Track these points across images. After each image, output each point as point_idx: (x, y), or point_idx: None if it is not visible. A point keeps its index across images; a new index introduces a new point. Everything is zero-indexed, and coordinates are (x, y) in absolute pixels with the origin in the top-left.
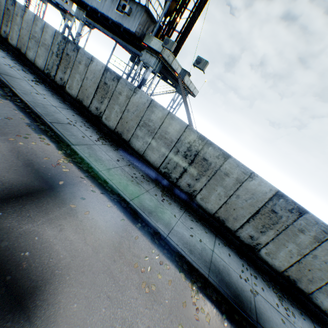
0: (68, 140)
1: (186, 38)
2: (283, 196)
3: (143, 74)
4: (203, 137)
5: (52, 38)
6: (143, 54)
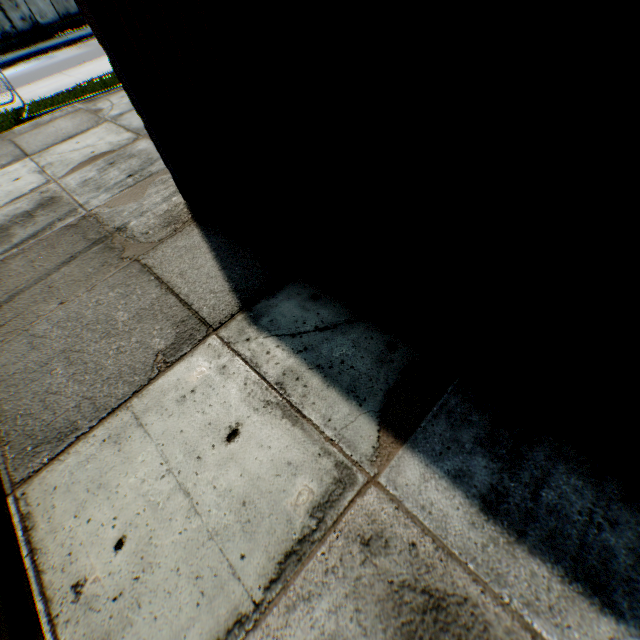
0: None
1: None
2: None
3: None
4: None
5: None
6: None
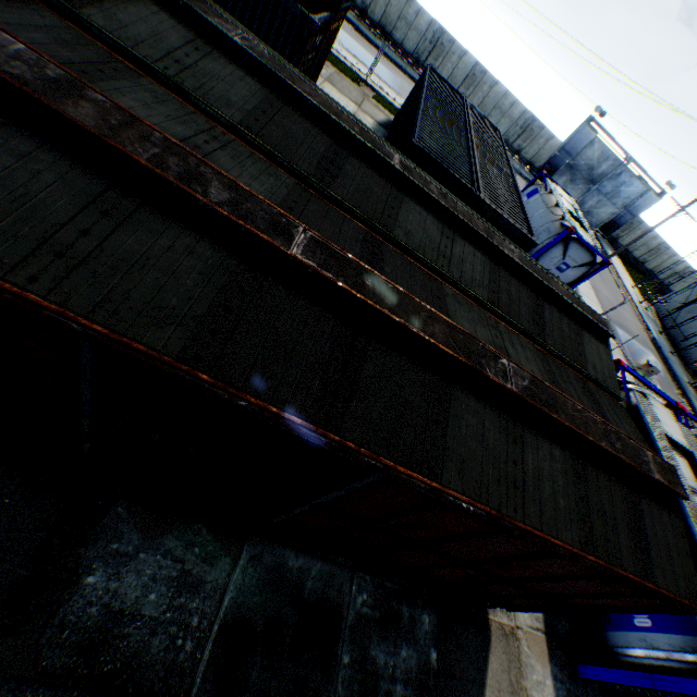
0: None
1: None
2: None
3: None
4: None
5: None
6: None
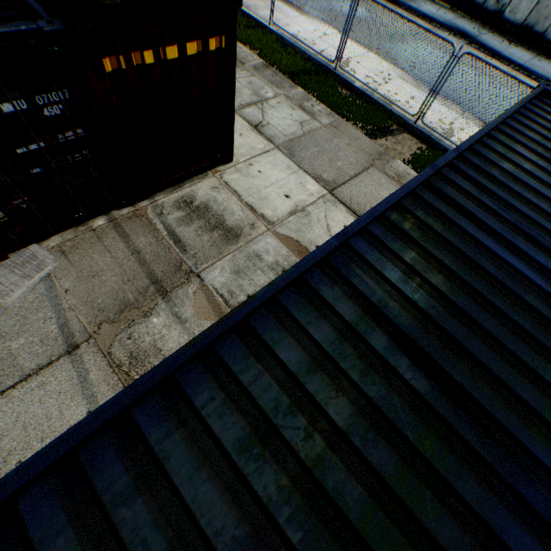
0: None
1: None
2: None
3: None
4: None
5: None
6: None
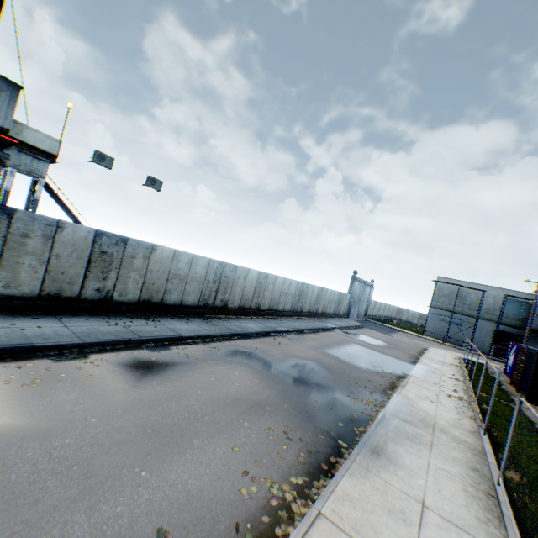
0: (175, 336)
1: None
2: (261, 272)
3: (1, 183)
4: (222, 262)
5: None
6: (11, 154)
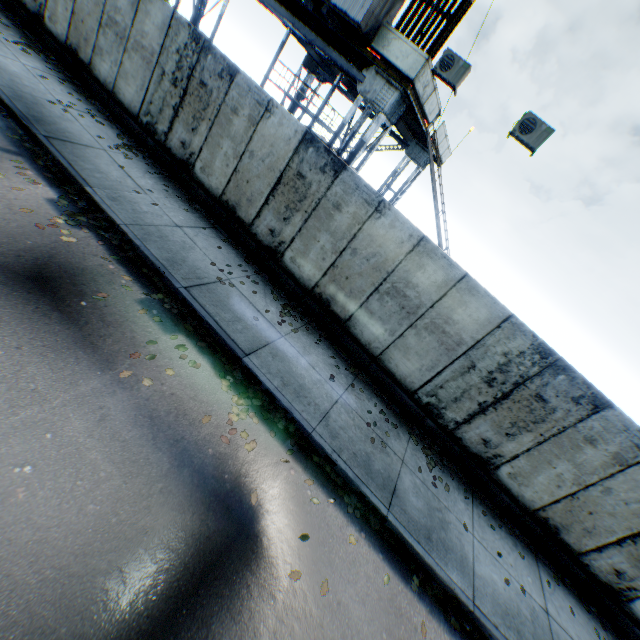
0: (233, 342)
1: (454, 26)
2: None
3: (356, 124)
4: (546, 350)
5: (162, 33)
6: (366, 76)
